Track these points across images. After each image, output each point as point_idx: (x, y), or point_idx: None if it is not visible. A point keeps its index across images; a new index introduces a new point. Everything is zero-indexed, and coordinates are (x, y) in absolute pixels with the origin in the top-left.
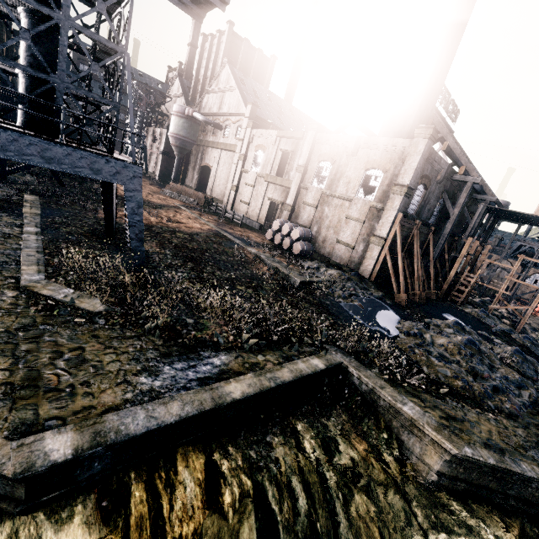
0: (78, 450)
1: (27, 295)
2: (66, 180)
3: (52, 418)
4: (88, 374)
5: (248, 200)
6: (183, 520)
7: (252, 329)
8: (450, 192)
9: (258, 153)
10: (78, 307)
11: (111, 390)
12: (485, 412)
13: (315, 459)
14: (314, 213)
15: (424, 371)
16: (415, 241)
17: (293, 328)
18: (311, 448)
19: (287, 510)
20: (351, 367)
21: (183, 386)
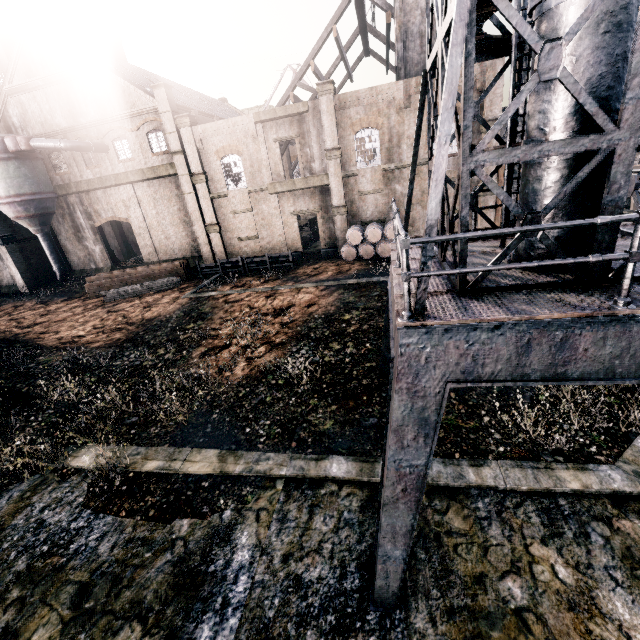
0: None
1: None
2: None
3: None
4: None
5: (253, 233)
6: None
7: None
8: None
9: (228, 160)
10: None
11: None
12: None
13: None
14: (383, 199)
15: None
16: None
17: None
18: None
19: None
20: None
21: None
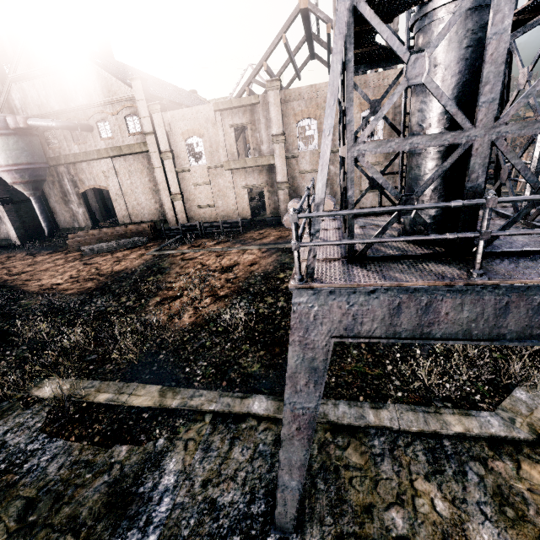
0: None
1: None
2: None
3: None
4: None
5: (210, 202)
6: None
7: None
8: None
9: (191, 141)
10: None
11: None
12: None
13: None
14: None
15: None
16: None
17: None
18: None
19: None
20: None
21: None
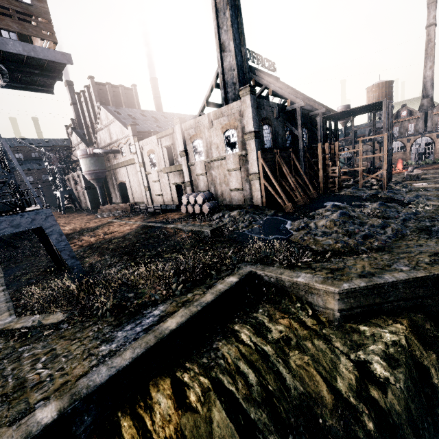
0: (61, 410)
1: (5, 334)
2: (18, 243)
3: (40, 401)
4: (61, 363)
5: (160, 192)
6: (164, 426)
7: (178, 279)
8: (291, 120)
9: (151, 156)
10: (46, 324)
11: (80, 365)
12: (360, 255)
13: (253, 344)
14: (206, 179)
15: (314, 249)
16: (281, 164)
17: (210, 265)
18: (247, 338)
19: (242, 386)
20: (258, 271)
21: (133, 339)
